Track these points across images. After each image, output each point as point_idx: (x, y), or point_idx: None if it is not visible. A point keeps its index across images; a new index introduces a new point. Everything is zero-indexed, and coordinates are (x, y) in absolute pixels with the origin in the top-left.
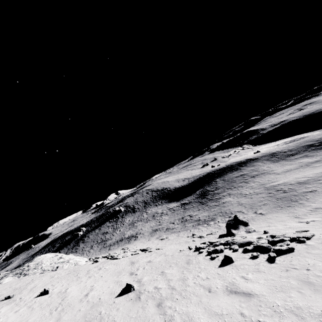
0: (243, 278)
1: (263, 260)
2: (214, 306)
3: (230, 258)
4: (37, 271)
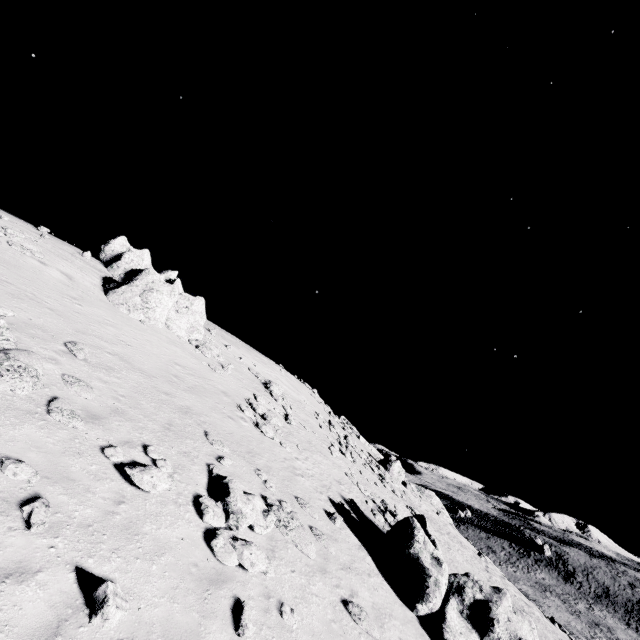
0: (540, 615)
1: None
2: (509, 588)
3: (553, 620)
4: (428, 499)
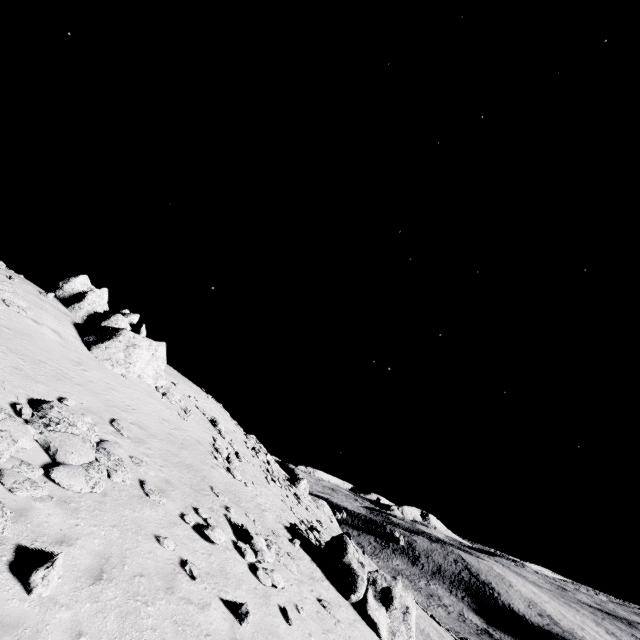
0: None
1: (422, 610)
2: None
3: None
4: (321, 508)
